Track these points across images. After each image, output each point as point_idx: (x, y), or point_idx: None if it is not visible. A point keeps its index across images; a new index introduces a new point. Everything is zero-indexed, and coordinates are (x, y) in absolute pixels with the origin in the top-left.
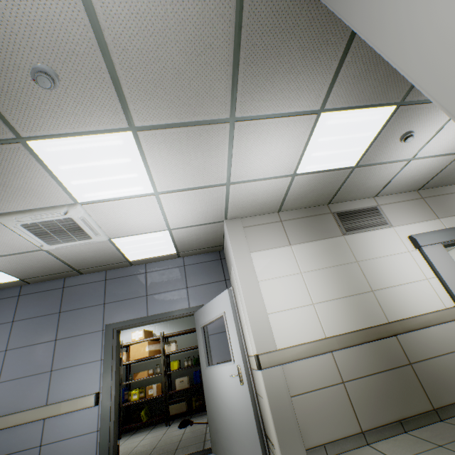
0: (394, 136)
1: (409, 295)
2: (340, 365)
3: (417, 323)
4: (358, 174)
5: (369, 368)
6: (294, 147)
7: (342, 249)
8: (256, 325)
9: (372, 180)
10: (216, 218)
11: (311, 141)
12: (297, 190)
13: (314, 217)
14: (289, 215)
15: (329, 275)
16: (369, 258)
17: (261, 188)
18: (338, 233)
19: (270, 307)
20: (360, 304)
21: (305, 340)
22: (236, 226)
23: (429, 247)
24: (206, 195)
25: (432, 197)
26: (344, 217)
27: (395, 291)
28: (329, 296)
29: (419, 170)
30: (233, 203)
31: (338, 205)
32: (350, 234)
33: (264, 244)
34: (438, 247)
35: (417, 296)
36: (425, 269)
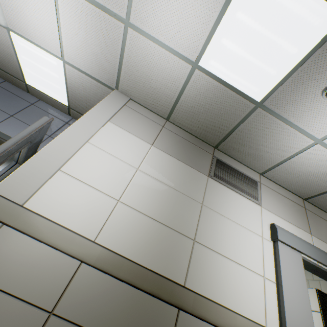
0: (319, 80)
1: (232, 277)
2: (73, 288)
3: (217, 316)
4: (258, 121)
5: (105, 323)
6: (208, 7)
7: (196, 184)
8: (33, 166)
9: (268, 145)
10: (108, 79)
11: (229, 11)
12: (192, 98)
13: (195, 146)
14: (174, 129)
15: (163, 192)
16: (217, 211)
17: (159, 61)
18: (205, 171)
19: (71, 167)
20: (168, 241)
21: (66, 225)
22: (120, 99)
23: (286, 247)
24: (103, 27)
25: (315, 214)
26: (221, 165)
27: (220, 260)
28: (143, 208)
29: (319, 169)
30: (127, 66)
31: (223, 155)
32: (215, 180)
33: (129, 127)
34: (296, 254)
35: (240, 286)
36: (269, 266)
